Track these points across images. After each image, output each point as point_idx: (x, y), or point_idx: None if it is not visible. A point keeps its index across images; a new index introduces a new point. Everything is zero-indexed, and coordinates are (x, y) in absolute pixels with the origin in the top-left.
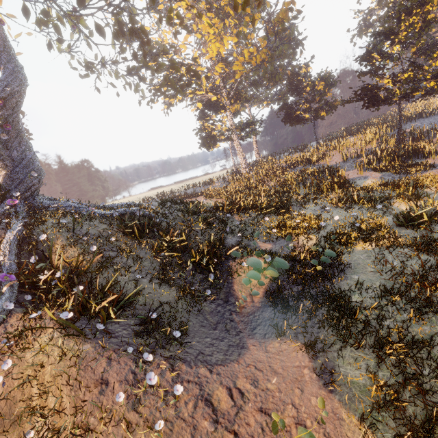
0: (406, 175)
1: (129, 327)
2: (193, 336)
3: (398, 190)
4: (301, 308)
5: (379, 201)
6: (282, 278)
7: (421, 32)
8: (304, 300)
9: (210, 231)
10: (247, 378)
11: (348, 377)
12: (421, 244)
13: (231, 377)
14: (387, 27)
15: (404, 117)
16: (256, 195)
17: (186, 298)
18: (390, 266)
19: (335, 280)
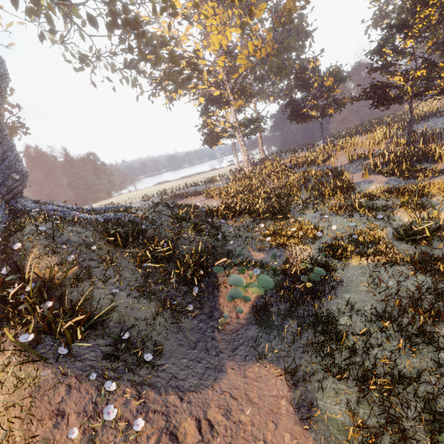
0: (413, 181)
1: (98, 348)
2: (168, 357)
3: (402, 199)
4: (286, 328)
5: (381, 210)
6: (270, 293)
7: (437, 25)
8: (291, 320)
9: (200, 239)
10: (219, 408)
11: (327, 412)
12: (420, 262)
13: (203, 406)
14: (400, 20)
15: (417, 116)
16: (256, 197)
17: (166, 314)
18: (385, 285)
19: (325, 298)
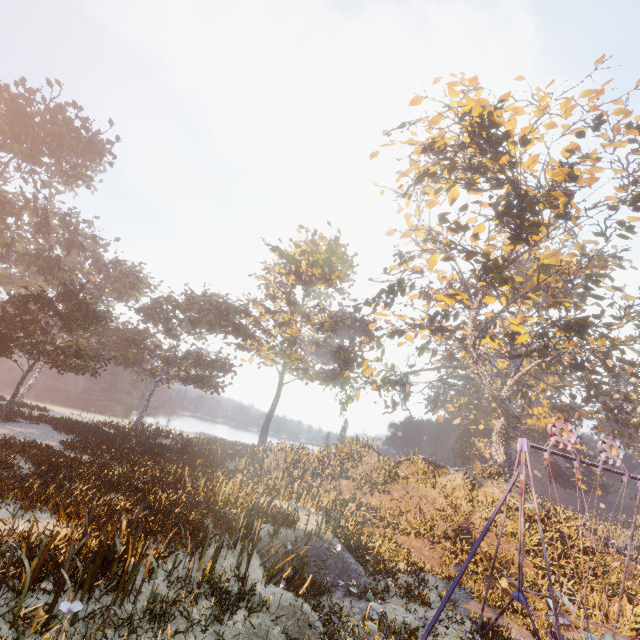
0: None
1: None
2: None
3: None
4: None
5: None
6: None
7: None
8: None
9: None
10: None
11: None
12: None
13: None
14: None
15: None
16: None
17: None
18: None
19: None
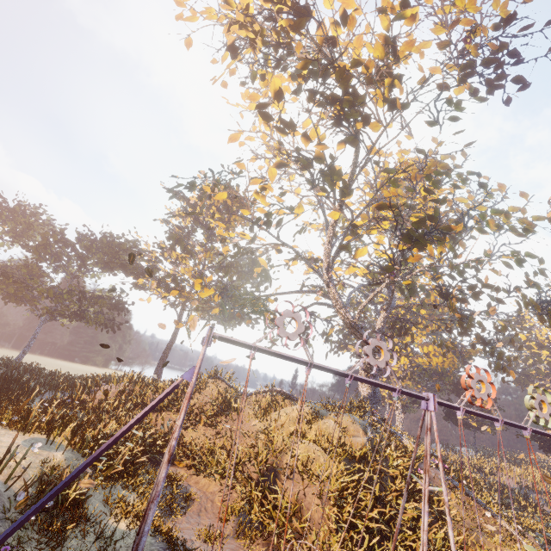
0: None
1: None
2: None
3: None
4: None
5: None
6: None
7: None
8: None
9: None
10: None
11: None
12: None
13: None
14: None
15: None
16: None
17: None
18: None
19: None
